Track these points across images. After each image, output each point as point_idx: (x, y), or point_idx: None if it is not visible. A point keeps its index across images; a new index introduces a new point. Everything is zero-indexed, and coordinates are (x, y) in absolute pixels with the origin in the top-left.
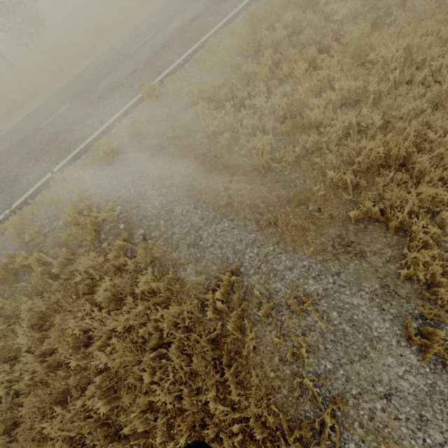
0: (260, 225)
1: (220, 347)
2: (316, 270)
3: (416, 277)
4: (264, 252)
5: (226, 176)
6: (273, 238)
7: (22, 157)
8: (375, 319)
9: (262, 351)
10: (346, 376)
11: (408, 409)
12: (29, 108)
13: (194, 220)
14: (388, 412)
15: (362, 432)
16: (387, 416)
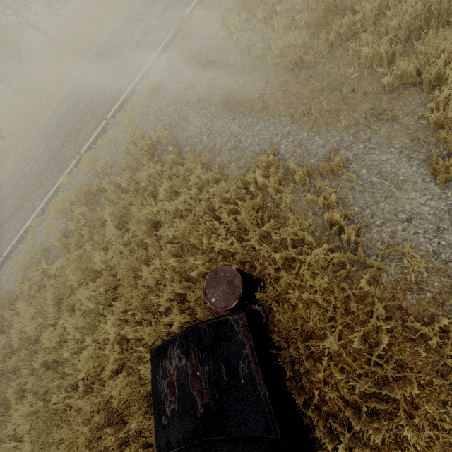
0: (294, 117)
1: (262, 215)
2: (347, 142)
3: (448, 123)
4: (299, 138)
5: (260, 85)
6: (307, 125)
7: (80, 114)
8: (402, 167)
9: (298, 210)
10: (371, 214)
11: (427, 225)
12: (75, 75)
13: (233, 129)
14: (408, 230)
15: (383, 248)
16: (407, 233)
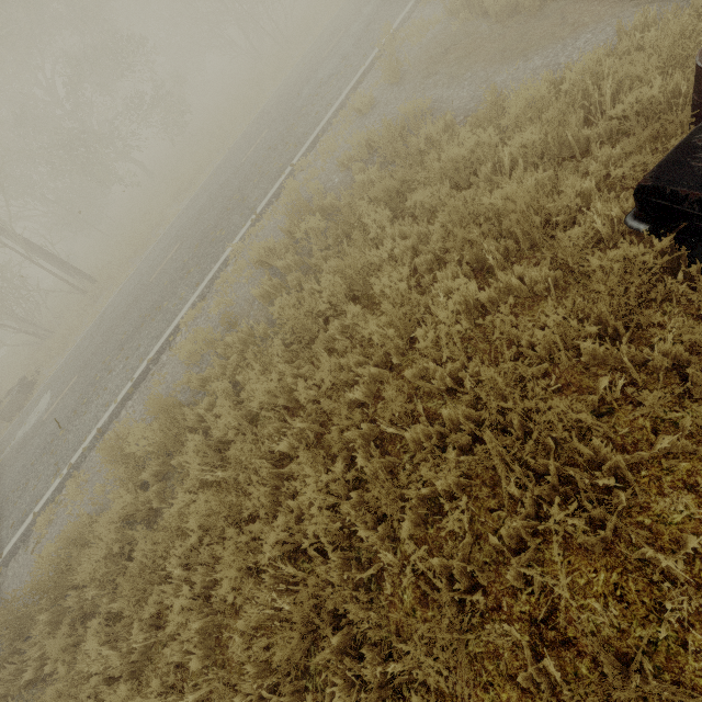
0: (643, 3)
1: None
2: None
3: None
4: (670, 7)
5: (552, 21)
6: None
7: (238, 186)
8: None
9: None
10: None
11: None
12: (205, 176)
13: (535, 65)
14: None
15: None
16: None
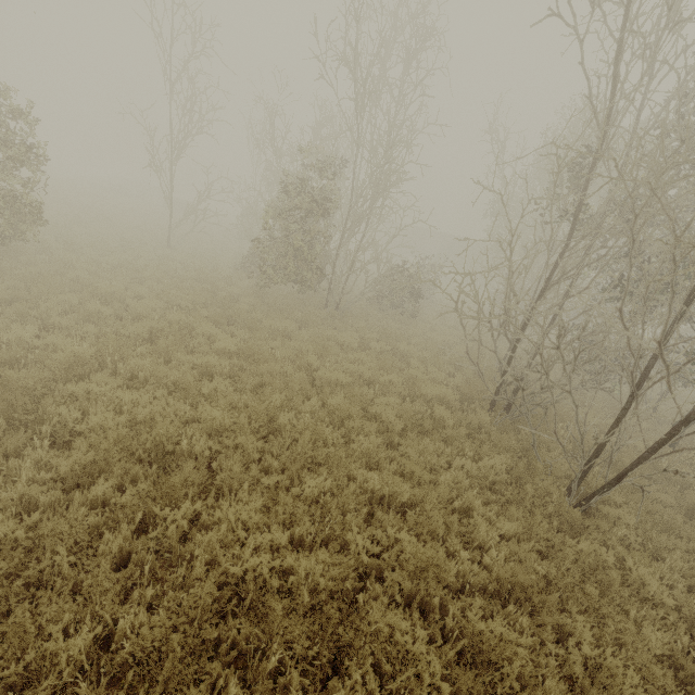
0: None
1: None
2: None
3: None
4: None
5: None
6: None
7: None
8: None
9: None
10: None
11: None
12: None
13: None
14: None
15: None
16: None
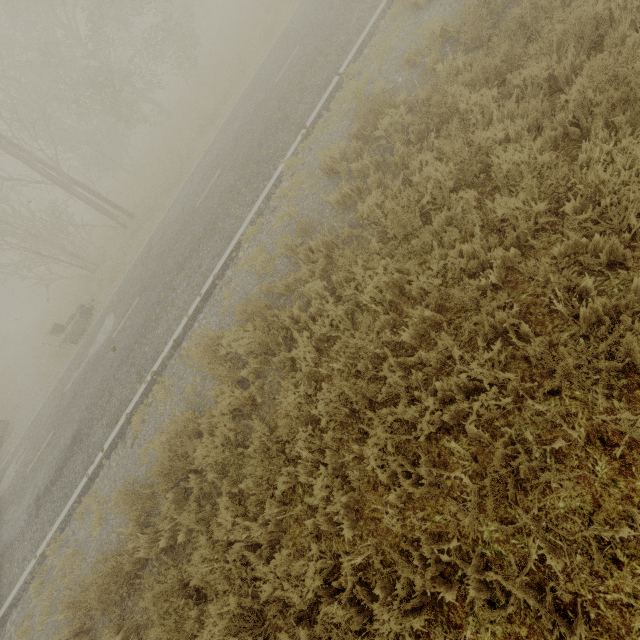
0: None
1: None
2: None
3: None
4: None
5: None
6: None
7: (276, 106)
8: None
9: None
10: None
11: None
12: (230, 105)
13: None
14: None
15: None
16: None
